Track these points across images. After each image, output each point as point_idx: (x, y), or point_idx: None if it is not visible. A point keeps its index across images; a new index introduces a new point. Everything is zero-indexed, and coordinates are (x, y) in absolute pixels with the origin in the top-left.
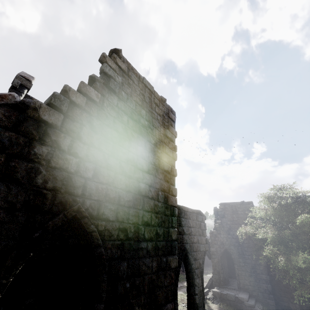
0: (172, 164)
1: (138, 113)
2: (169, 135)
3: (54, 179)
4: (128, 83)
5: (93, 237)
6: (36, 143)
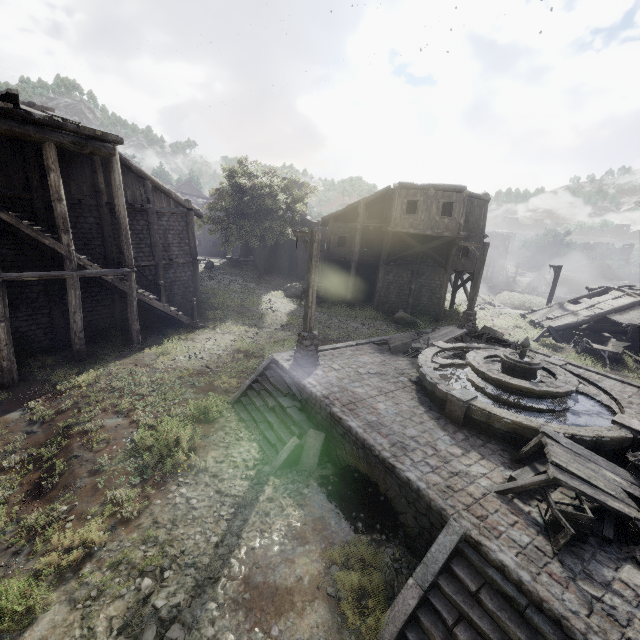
0: None
1: None
2: None
3: None
4: None
5: None
6: None
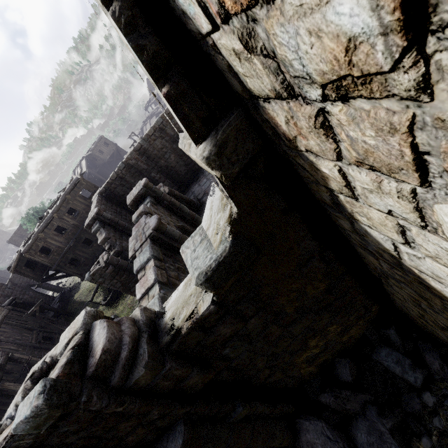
0: None
1: None
2: None
3: None
4: None
5: None
6: None
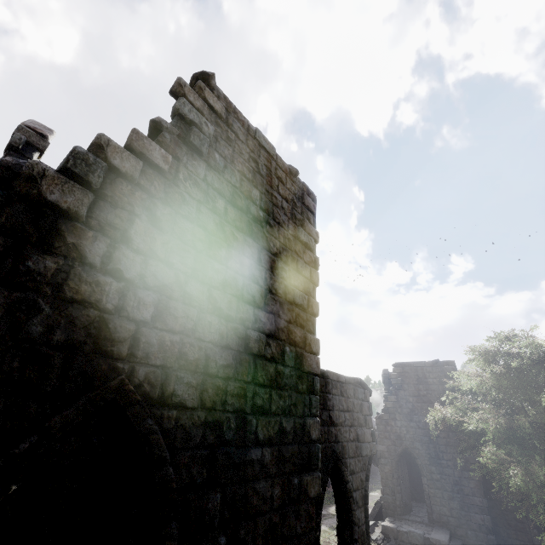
0: (310, 293)
1: (246, 194)
2: (305, 238)
3: (70, 326)
4: (226, 138)
5: (150, 444)
6: (32, 250)
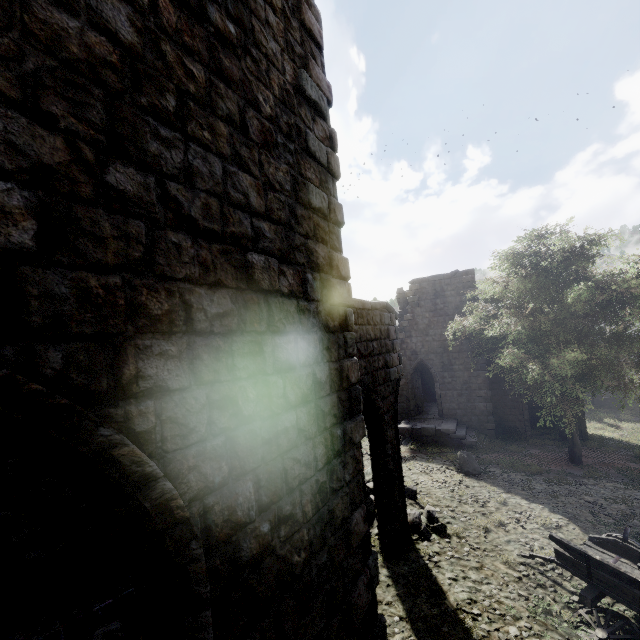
0: (330, 190)
1: None
2: (313, 92)
3: None
4: None
5: (119, 463)
6: None
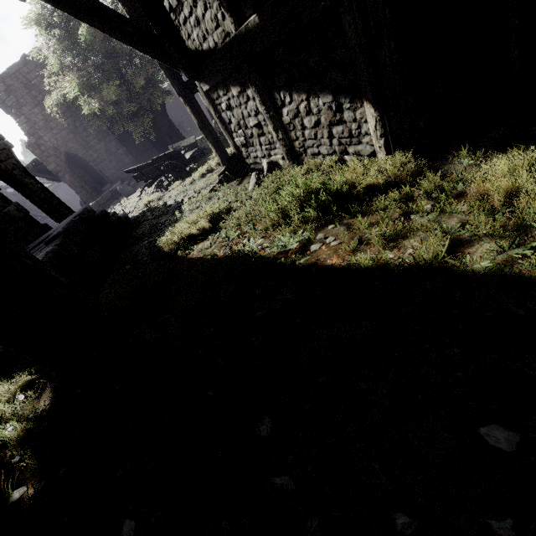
0: None
1: None
2: None
3: None
4: None
5: None
6: None
